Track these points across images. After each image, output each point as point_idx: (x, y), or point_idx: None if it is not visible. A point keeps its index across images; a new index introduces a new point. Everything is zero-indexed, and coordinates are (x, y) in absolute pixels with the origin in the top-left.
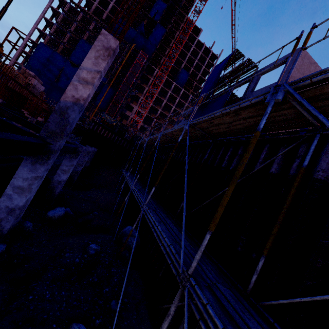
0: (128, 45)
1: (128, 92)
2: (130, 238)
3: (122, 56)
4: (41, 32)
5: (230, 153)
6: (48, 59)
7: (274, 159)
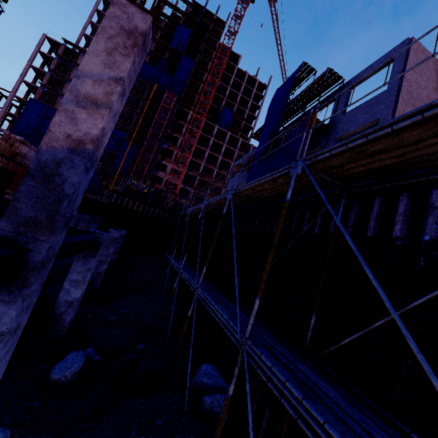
0: (148, 86)
1: (158, 145)
2: (216, 398)
3: (142, 101)
4: (30, 86)
5: (404, 207)
6: (42, 119)
7: None
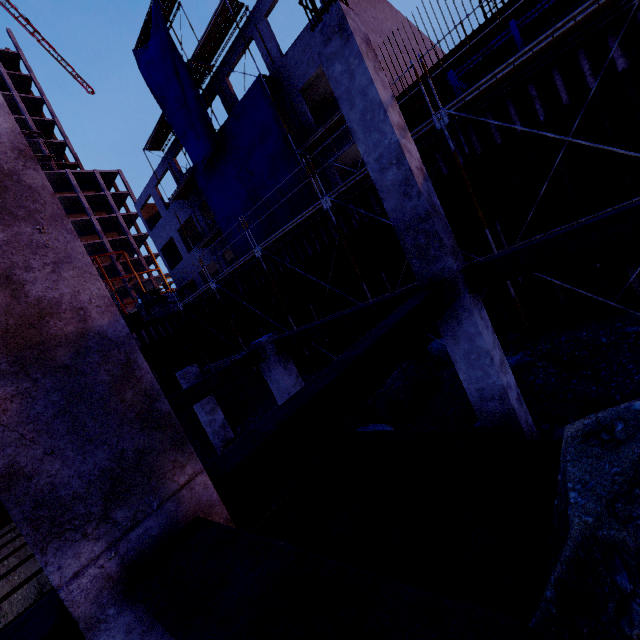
0: None
1: None
2: None
3: None
4: None
5: (514, 109)
6: None
7: (605, 58)
